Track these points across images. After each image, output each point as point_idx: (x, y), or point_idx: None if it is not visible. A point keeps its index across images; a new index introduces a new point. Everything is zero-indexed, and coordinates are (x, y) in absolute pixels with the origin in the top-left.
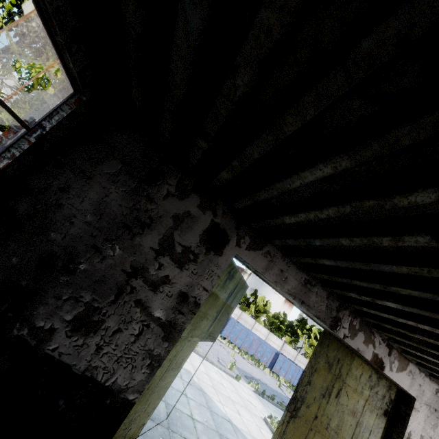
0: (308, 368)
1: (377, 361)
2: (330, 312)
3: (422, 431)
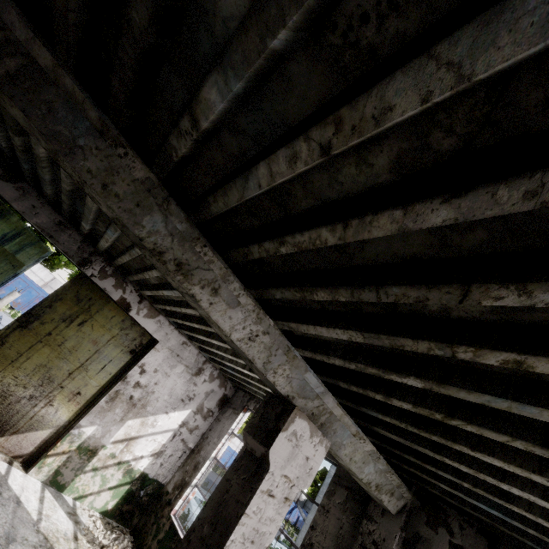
0: (53, 295)
1: (124, 304)
2: (82, 253)
3: (159, 366)
